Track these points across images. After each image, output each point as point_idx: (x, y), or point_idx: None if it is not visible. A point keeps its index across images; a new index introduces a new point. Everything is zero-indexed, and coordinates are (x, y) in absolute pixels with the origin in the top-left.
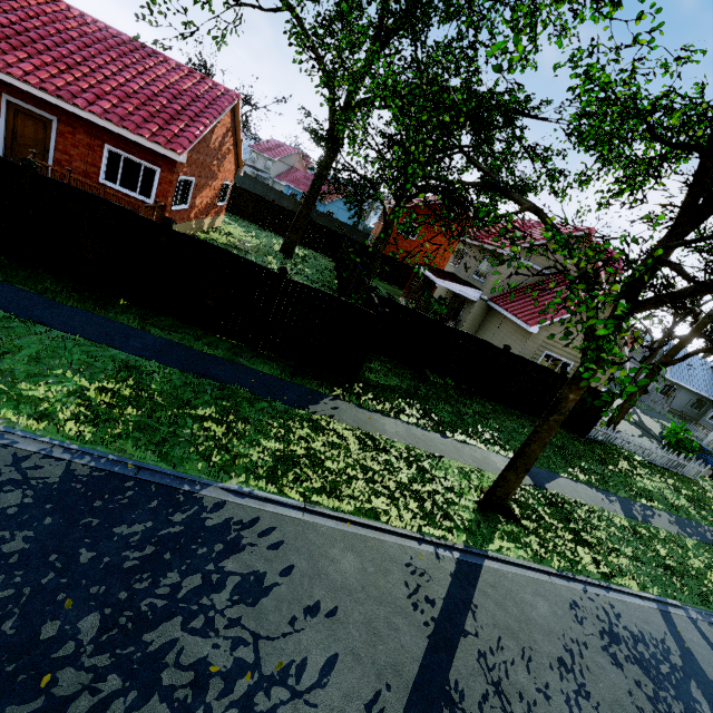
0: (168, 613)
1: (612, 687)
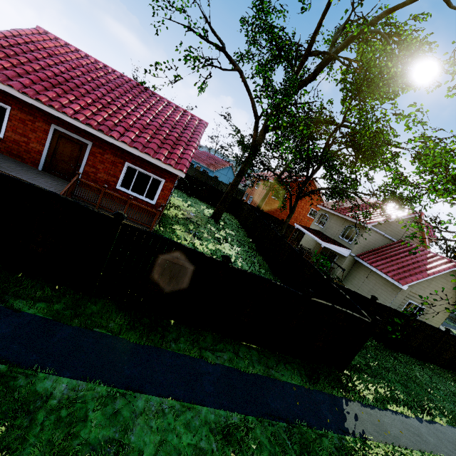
0: None
1: None
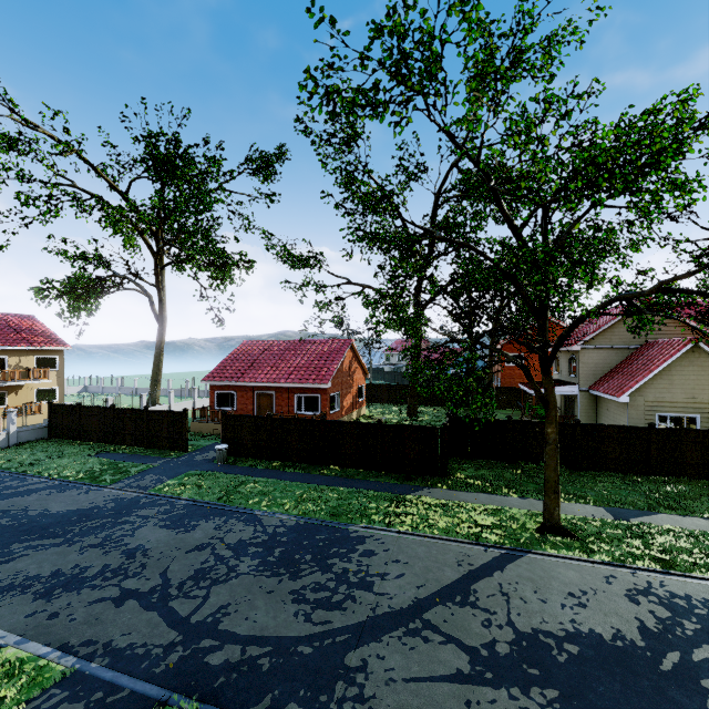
0: (334, 557)
1: (616, 608)
